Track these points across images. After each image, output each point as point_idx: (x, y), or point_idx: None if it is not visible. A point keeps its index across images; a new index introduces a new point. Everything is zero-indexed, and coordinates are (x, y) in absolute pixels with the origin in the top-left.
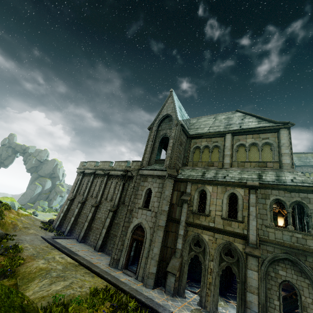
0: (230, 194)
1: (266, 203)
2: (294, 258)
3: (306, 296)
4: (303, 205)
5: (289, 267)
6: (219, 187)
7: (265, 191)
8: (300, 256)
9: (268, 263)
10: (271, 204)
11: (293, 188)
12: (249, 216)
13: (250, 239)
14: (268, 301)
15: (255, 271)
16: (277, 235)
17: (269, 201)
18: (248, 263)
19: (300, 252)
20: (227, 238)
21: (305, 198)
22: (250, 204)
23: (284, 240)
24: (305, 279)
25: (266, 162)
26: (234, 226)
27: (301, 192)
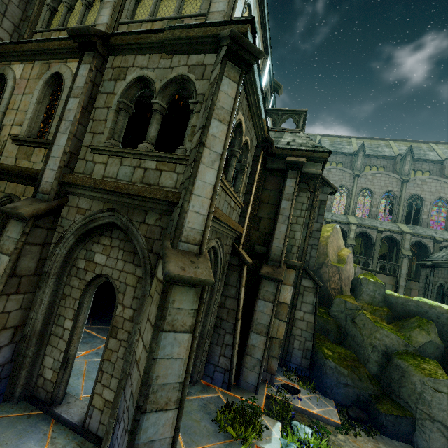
0: (53, 81)
1: (114, 91)
2: (125, 220)
3: (126, 304)
4: (191, 88)
5: (117, 245)
6: (38, 63)
7: (124, 60)
8: (135, 213)
9: (73, 238)
10: (124, 91)
11: (176, 36)
12: (58, 124)
13: (42, 182)
14: (55, 322)
15: (6, 255)
16: (108, 169)
17: (124, 85)
18: (2, 237)
19: (135, 203)
20: (12, 188)
21: (197, 67)
22: (73, 91)
23: (119, 180)
24: (138, 267)
25: (183, 18)
26: (35, 159)
27: (194, 50)
